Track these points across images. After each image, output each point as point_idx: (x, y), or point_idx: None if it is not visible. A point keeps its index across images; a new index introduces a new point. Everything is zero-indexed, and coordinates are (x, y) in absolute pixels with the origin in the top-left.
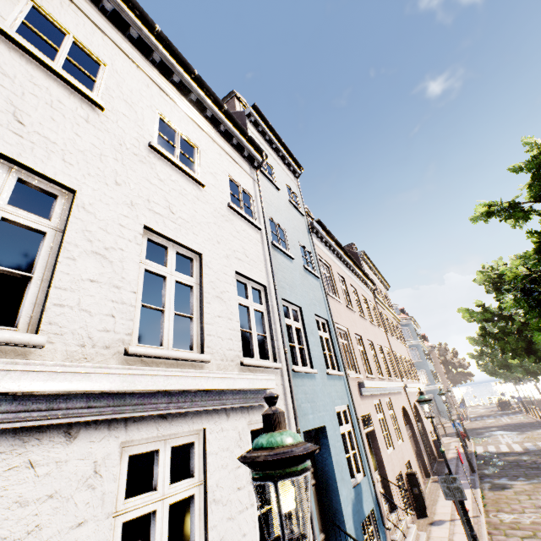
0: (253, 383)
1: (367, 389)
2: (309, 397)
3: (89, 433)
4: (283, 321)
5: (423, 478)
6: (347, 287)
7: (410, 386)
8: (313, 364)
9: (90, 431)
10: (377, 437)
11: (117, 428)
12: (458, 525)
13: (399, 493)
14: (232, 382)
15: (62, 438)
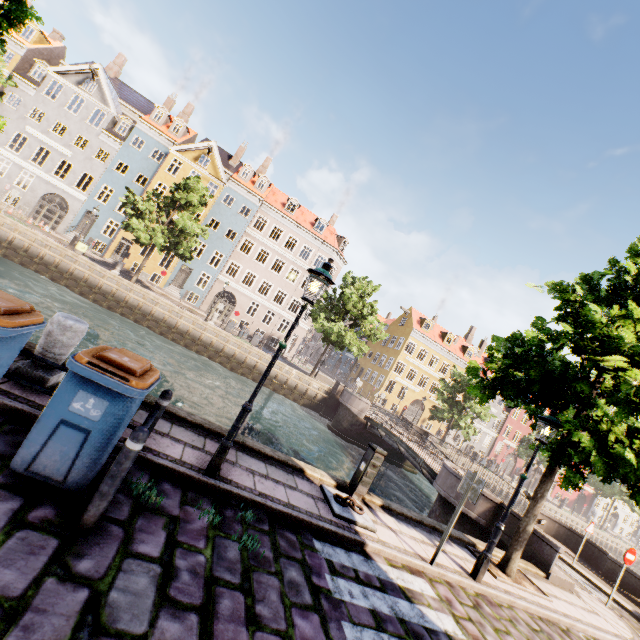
0: (635, 515)
1: None
2: None
3: (625, 512)
4: None
5: None
6: None
7: None
8: None
9: (625, 512)
10: None
11: (626, 512)
12: None
13: None
14: (633, 514)
15: (624, 512)
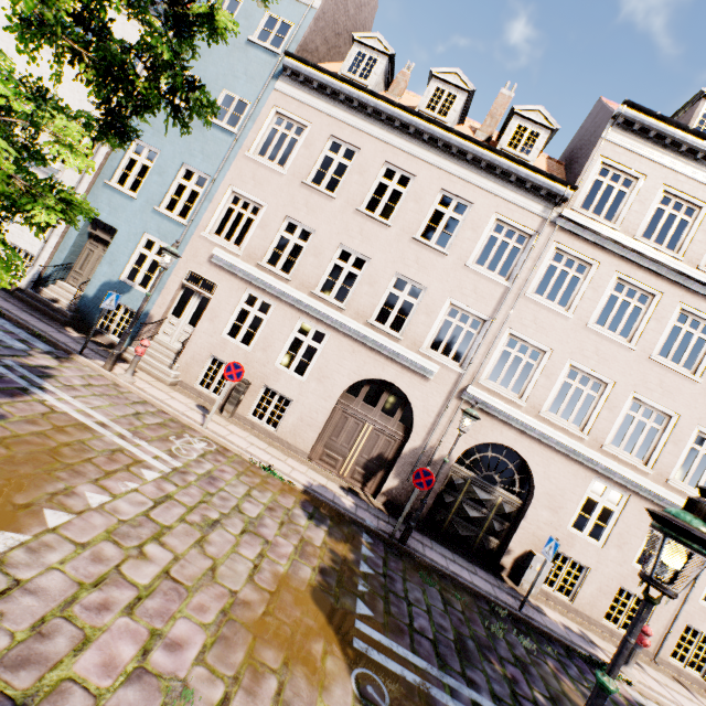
0: None
1: (233, 266)
2: (114, 206)
3: None
4: (122, 153)
5: (361, 486)
6: (357, 164)
7: (500, 407)
8: (139, 193)
9: None
10: (209, 306)
11: None
12: (189, 409)
13: (204, 364)
14: None
15: None
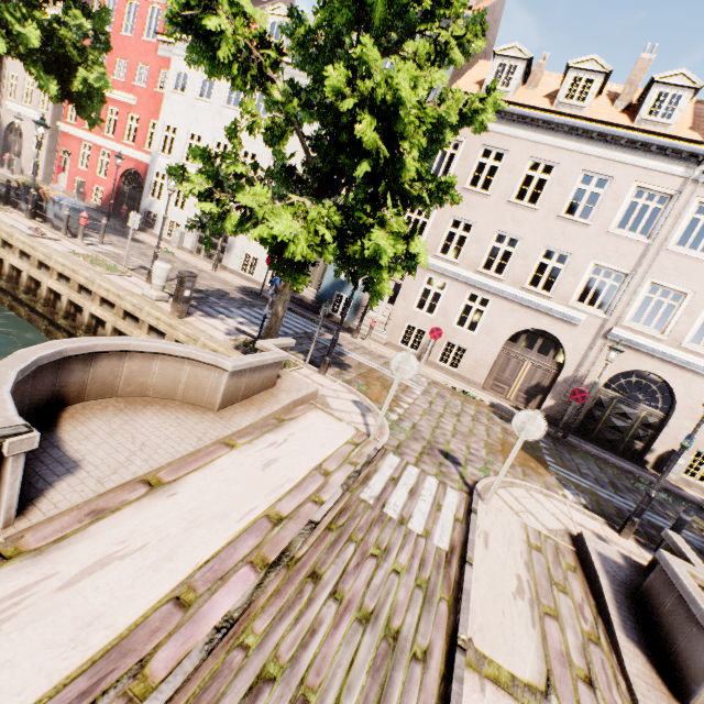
0: None
1: None
2: None
3: None
4: None
5: (524, 406)
6: (506, 164)
7: (642, 342)
8: None
9: None
10: (402, 289)
11: None
12: None
13: (402, 329)
14: None
15: None
